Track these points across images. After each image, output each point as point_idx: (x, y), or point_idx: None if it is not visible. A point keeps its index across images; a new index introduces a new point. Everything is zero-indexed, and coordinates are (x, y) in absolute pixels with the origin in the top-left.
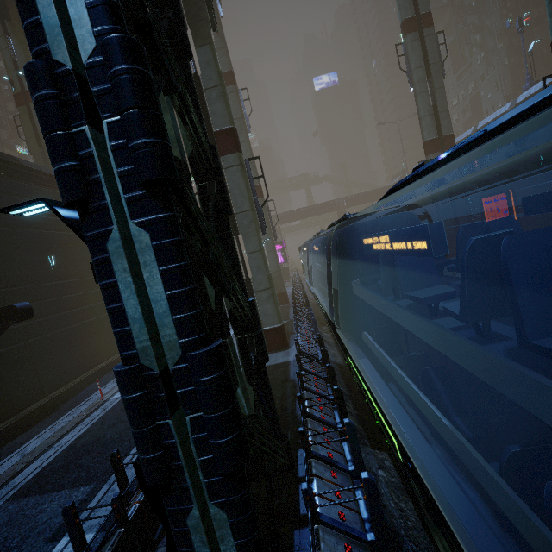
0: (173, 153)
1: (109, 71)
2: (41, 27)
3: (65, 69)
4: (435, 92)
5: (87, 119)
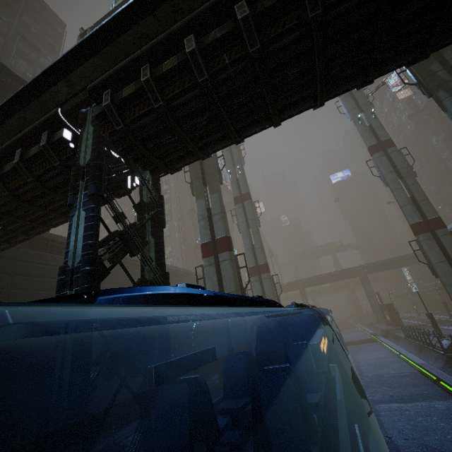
0: (146, 276)
1: (81, 269)
2: (69, 252)
3: (70, 268)
4: (410, 187)
5: (70, 287)
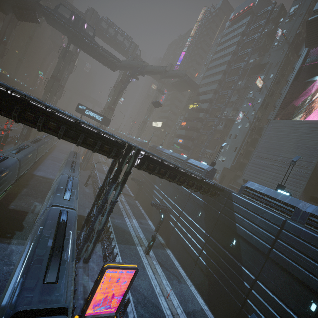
0: None
1: None
2: None
3: None
4: None
5: None
